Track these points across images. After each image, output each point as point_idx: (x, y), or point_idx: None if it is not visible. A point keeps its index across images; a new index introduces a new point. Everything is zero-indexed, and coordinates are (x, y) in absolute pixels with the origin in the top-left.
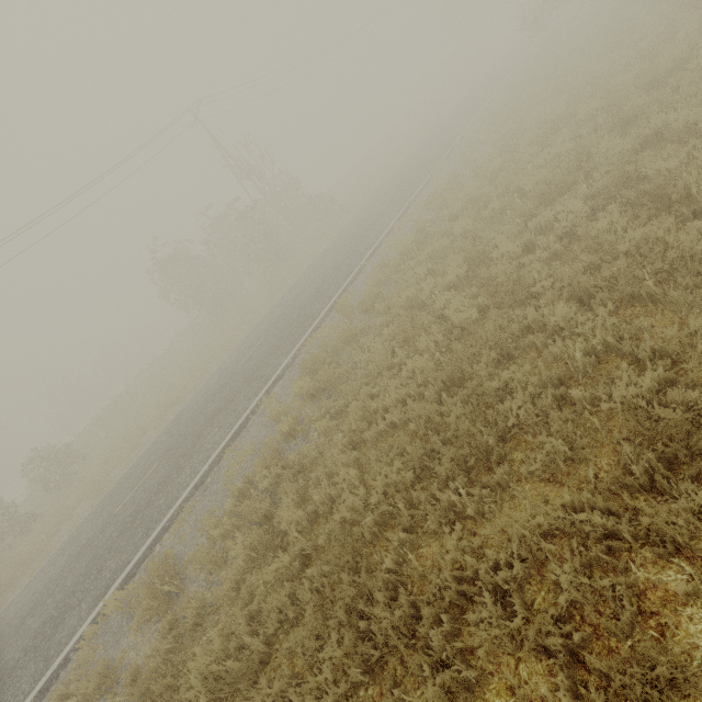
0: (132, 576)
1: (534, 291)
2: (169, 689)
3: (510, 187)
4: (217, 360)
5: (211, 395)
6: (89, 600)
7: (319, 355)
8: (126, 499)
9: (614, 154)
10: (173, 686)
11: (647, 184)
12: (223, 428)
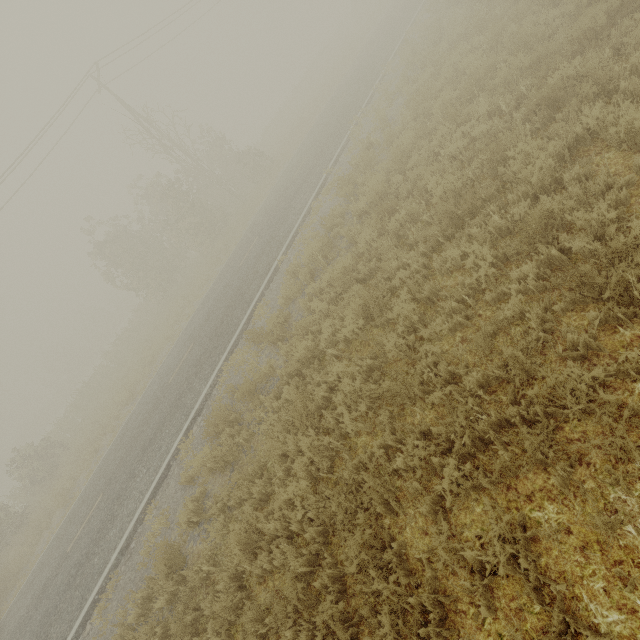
0: None
1: (428, 400)
2: None
3: (419, 184)
4: (163, 351)
5: (148, 412)
6: None
7: (221, 413)
8: (76, 537)
9: (534, 168)
10: None
11: (572, 243)
12: (149, 472)
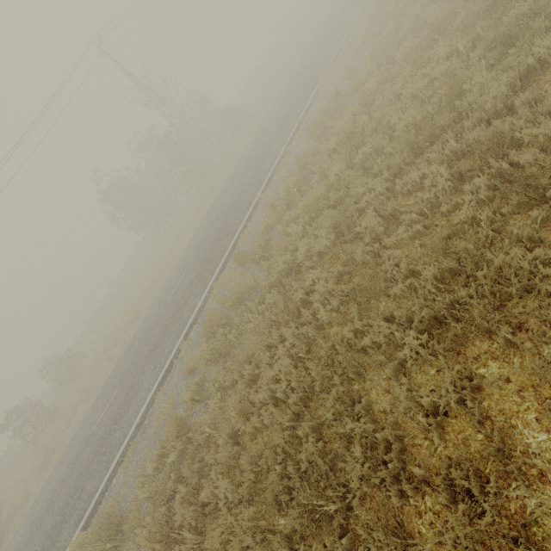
0: (99, 504)
1: (391, 292)
2: None
3: (383, 122)
4: (161, 279)
5: (151, 325)
6: (75, 518)
7: (215, 318)
8: (99, 420)
9: (488, 97)
10: None
11: (521, 156)
12: (156, 368)
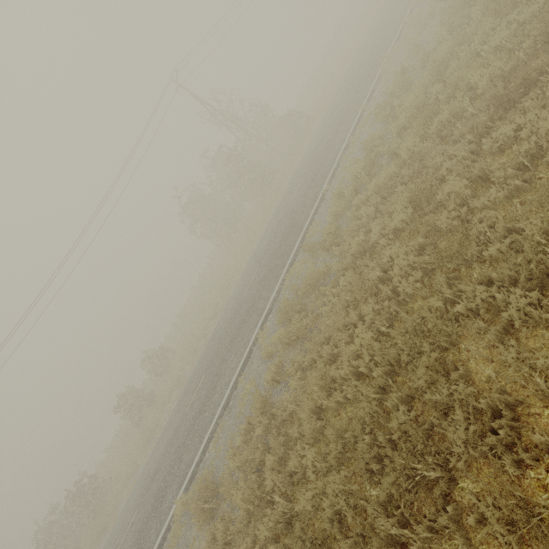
0: (195, 473)
1: (486, 254)
2: None
3: (460, 85)
4: (234, 279)
5: (230, 319)
6: (176, 484)
7: (290, 304)
8: (190, 403)
9: None
10: None
11: None
12: (236, 356)
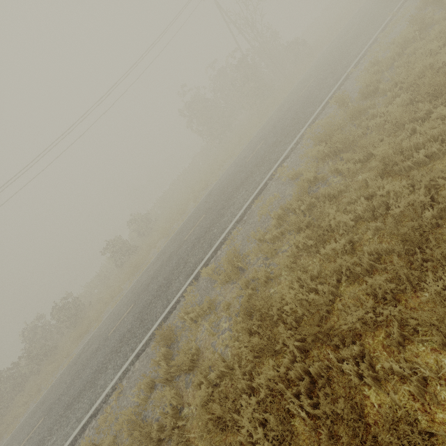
0: (206, 265)
1: None
2: (262, 308)
3: None
4: (227, 163)
5: (231, 178)
6: (183, 276)
7: (330, 129)
8: (189, 233)
9: None
10: (264, 307)
11: None
12: (248, 190)
